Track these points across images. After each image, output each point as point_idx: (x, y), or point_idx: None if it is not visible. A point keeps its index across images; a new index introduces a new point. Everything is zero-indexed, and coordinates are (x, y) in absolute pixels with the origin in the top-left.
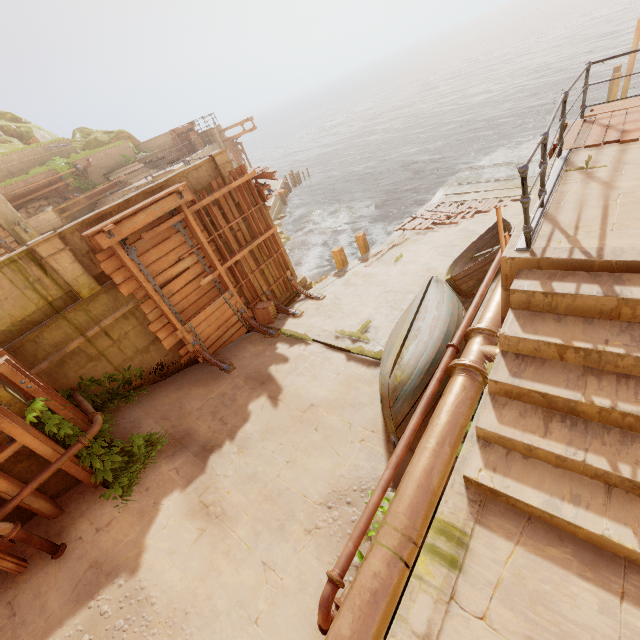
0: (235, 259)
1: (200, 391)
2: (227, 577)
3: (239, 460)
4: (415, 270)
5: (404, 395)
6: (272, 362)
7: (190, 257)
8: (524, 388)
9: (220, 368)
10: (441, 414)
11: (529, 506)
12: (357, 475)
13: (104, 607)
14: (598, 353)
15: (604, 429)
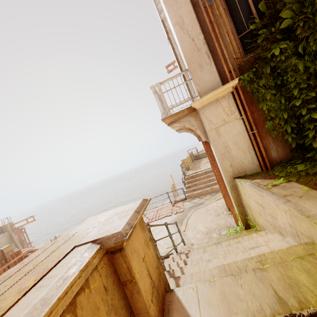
0: None
1: None
2: None
3: None
4: None
5: None
6: None
7: None
8: None
9: None
10: None
11: None
12: None
13: None
14: None
15: None
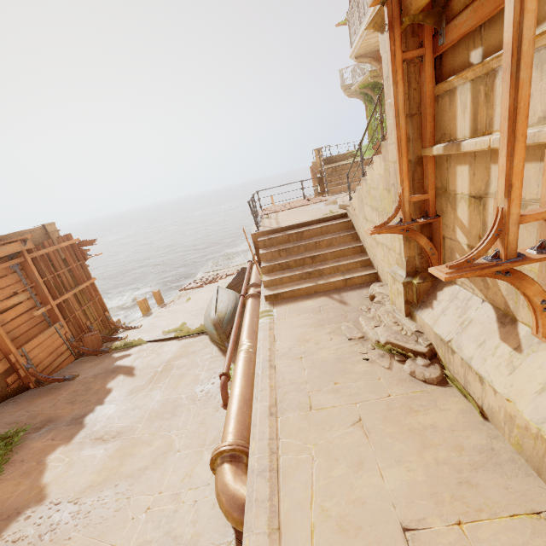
0: (64, 297)
1: (46, 398)
2: (143, 452)
3: (117, 408)
4: (203, 301)
5: (226, 322)
6: (116, 360)
7: (24, 293)
8: (273, 264)
9: (61, 381)
10: (248, 311)
11: (287, 292)
12: (213, 371)
13: (18, 533)
14: (288, 249)
15: (298, 268)
